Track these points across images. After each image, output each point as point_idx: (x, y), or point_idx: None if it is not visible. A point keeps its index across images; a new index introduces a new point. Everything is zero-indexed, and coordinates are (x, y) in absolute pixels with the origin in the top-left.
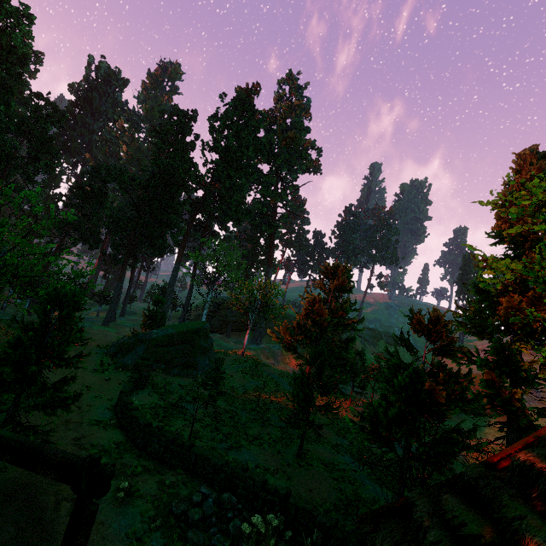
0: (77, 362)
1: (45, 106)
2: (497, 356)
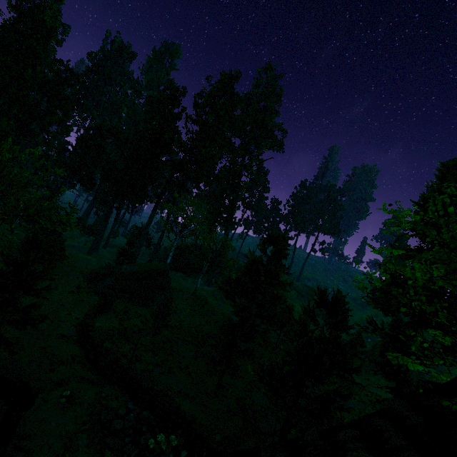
0: (45, 292)
1: (64, 71)
2: (393, 332)
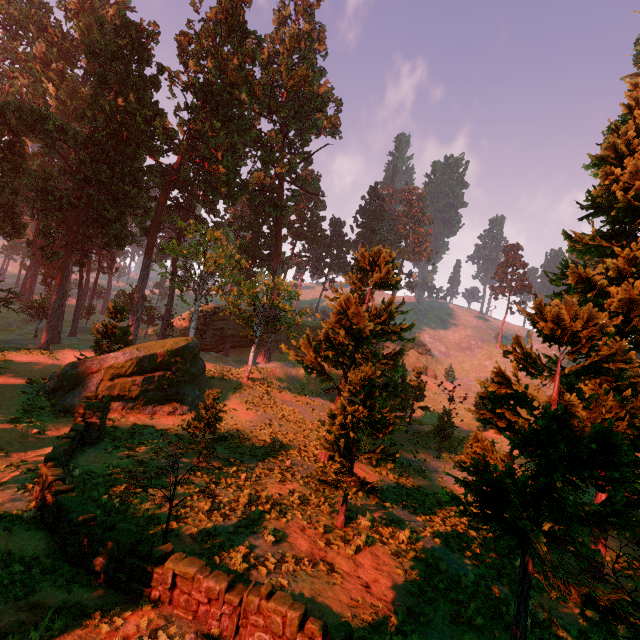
0: None
1: None
2: None
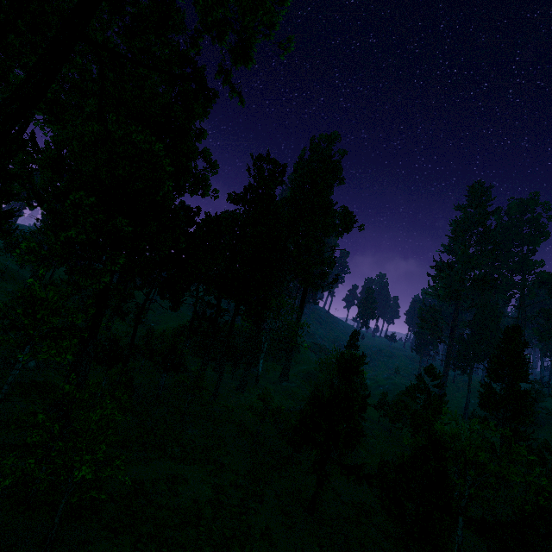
0: None
1: None
2: (512, 431)
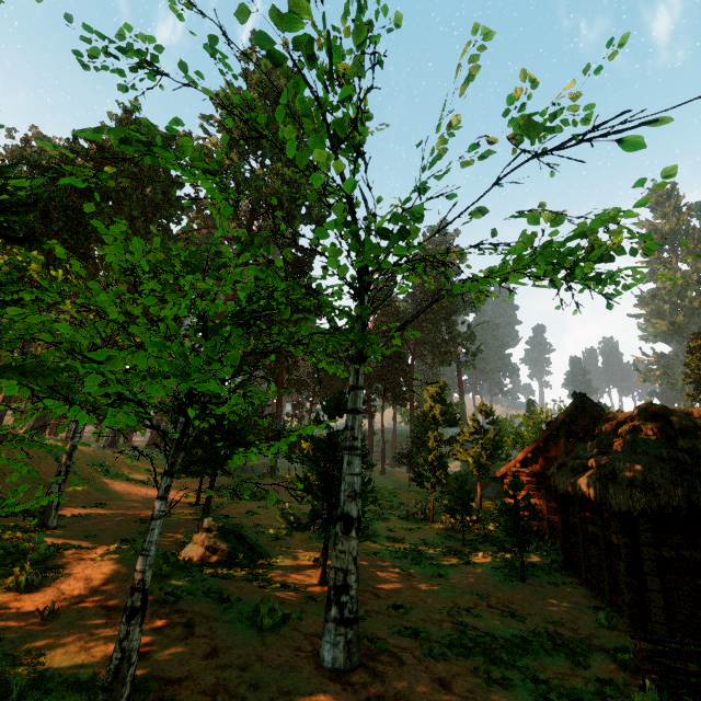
0: None
1: None
2: None
